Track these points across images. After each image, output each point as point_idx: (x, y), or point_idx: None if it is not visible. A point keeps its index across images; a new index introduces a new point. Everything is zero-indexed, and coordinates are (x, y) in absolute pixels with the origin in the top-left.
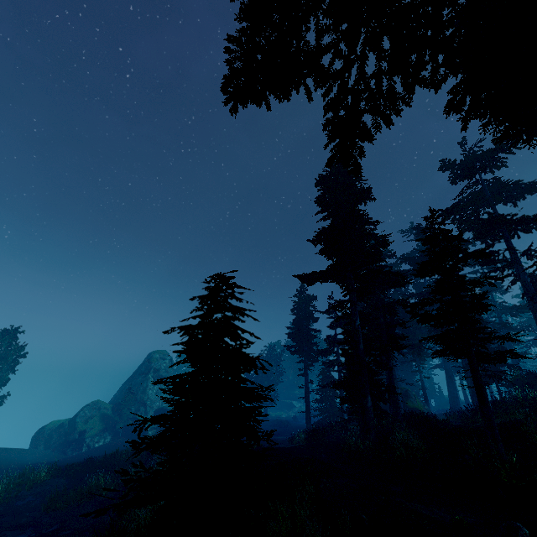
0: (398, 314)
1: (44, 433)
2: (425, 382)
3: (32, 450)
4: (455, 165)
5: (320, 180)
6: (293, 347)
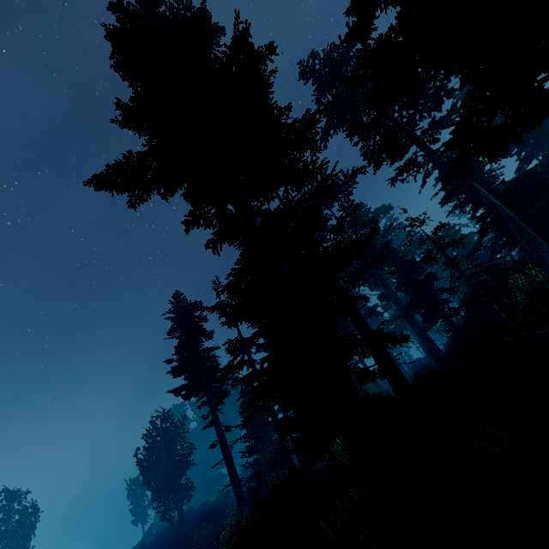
0: None
1: None
2: None
3: None
4: (315, 71)
5: None
6: None
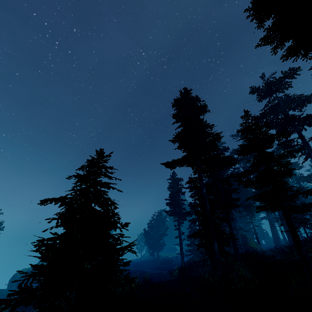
0: (234, 186)
1: (16, 277)
2: (257, 228)
3: (7, 290)
4: (259, 89)
5: (175, 103)
6: (170, 212)
